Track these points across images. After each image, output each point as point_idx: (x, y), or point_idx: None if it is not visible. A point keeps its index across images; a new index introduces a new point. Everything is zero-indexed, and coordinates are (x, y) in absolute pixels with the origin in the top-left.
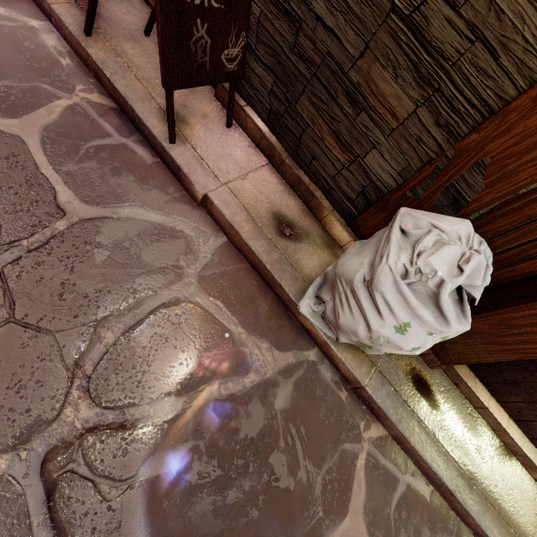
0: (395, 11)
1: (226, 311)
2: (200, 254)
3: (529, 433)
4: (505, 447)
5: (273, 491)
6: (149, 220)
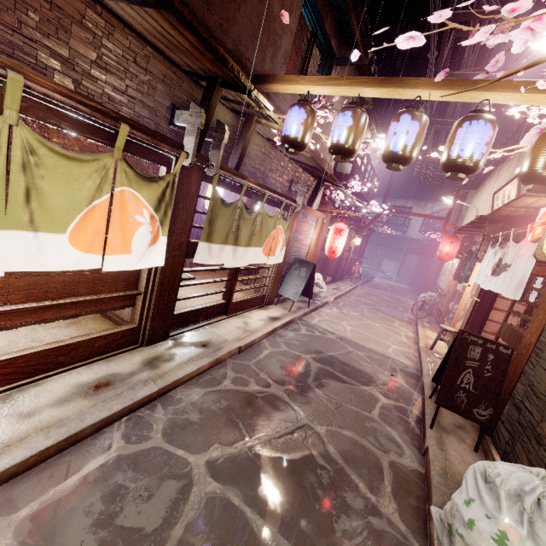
0: None
1: (391, 477)
2: (403, 459)
3: None
4: None
5: (330, 519)
6: (394, 436)
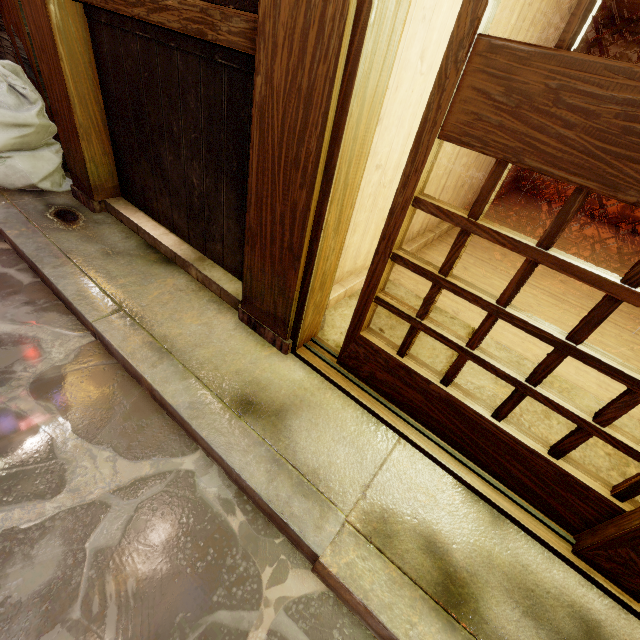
0: None
1: None
2: None
3: (185, 237)
4: (166, 259)
5: None
6: None
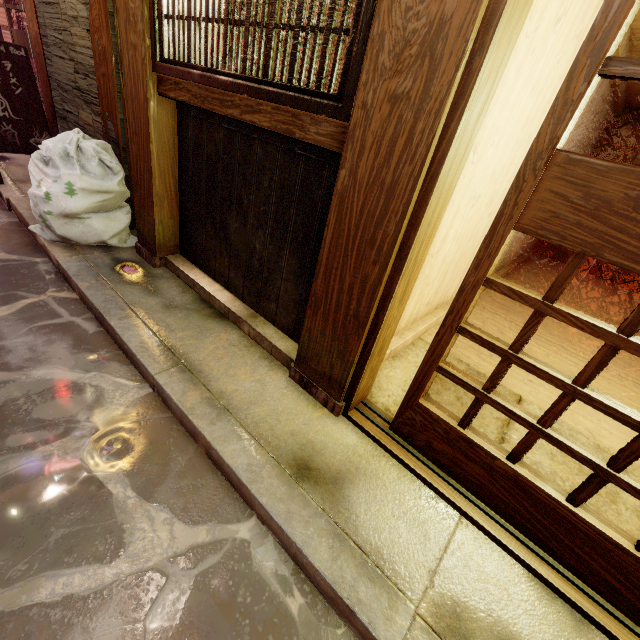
0: (73, 88)
1: None
2: None
3: (238, 294)
4: (219, 314)
5: None
6: None
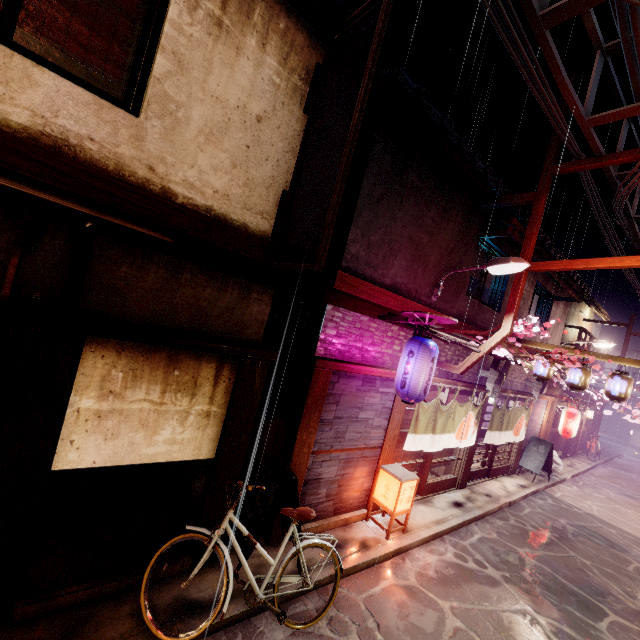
0: None
1: None
2: None
3: None
4: None
5: (603, 594)
6: None
